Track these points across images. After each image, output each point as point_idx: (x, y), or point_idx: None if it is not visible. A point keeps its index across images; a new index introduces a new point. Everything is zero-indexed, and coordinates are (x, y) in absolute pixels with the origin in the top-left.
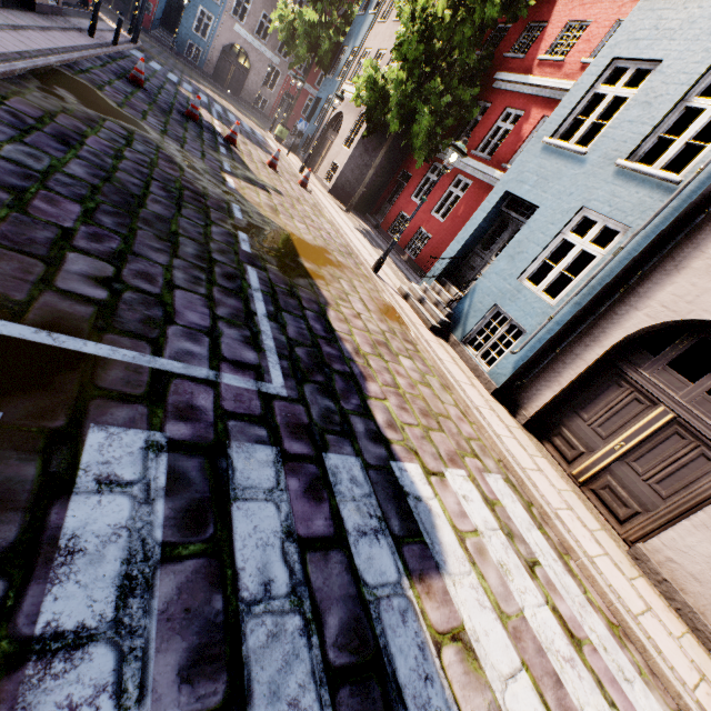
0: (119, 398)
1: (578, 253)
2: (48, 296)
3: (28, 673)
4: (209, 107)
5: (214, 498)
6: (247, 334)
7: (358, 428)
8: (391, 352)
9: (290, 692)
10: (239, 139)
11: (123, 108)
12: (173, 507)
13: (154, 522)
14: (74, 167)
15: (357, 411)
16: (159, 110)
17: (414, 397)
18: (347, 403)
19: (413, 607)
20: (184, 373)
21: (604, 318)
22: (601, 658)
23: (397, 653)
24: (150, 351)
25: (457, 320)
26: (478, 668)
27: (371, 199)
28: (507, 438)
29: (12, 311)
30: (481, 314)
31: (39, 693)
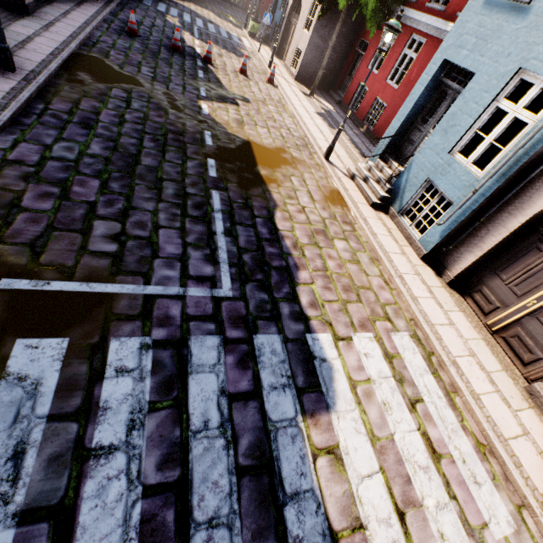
0: (126, 318)
1: (510, 122)
2: (85, 258)
3: (91, 463)
4: (191, 26)
5: (179, 373)
6: (207, 253)
7: (284, 311)
8: (327, 238)
9: (214, 477)
10: (216, 53)
11: (124, 68)
12: (155, 381)
13: (145, 391)
14: (94, 146)
15: (285, 298)
16: (150, 55)
17: (340, 275)
18: (278, 293)
19: (302, 433)
20: (164, 294)
21: (531, 186)
22: (457, 467)
23: (284, 460)
24: (143, 282)
25: (395, 194)
26: (342, 470)
27: (333, 75)
28: (424, 299)
29: (68, 274)
30: (415, 189)
31: (96, 472)
